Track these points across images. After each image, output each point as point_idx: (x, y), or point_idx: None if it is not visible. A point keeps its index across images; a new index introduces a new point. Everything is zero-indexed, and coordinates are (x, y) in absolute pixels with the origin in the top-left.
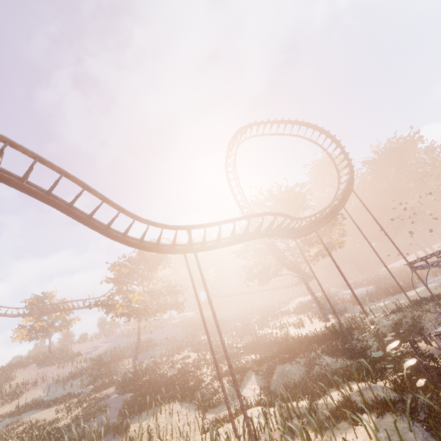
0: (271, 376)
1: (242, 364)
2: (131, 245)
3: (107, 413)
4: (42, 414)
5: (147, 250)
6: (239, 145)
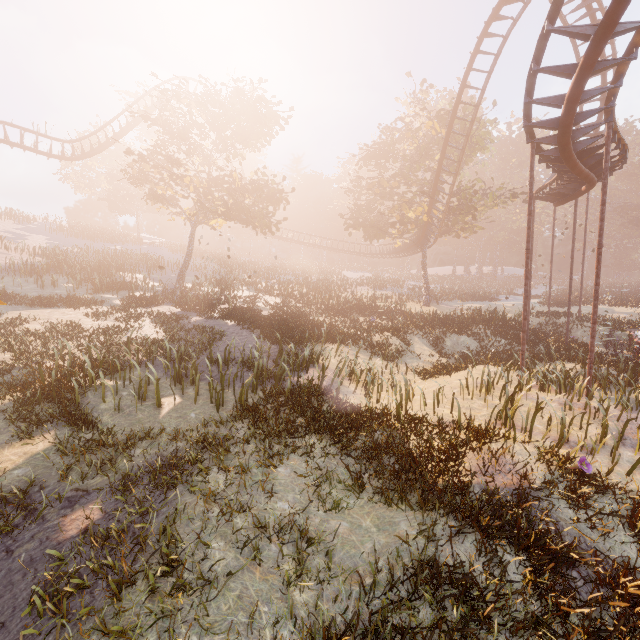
0: (443, 342)
1: (364, 323)
2: (577, 100)
3: (229, 337)
4: (48, 314)
5: (569, 124)
6: None
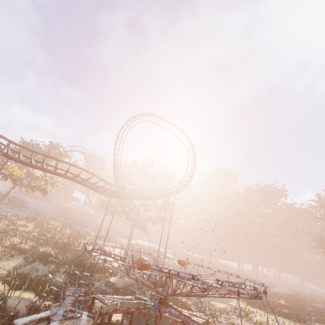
0: (27, 264)
1: (40, 250)
2: None
3: None
4: None
5: None
6: (140, 122)
